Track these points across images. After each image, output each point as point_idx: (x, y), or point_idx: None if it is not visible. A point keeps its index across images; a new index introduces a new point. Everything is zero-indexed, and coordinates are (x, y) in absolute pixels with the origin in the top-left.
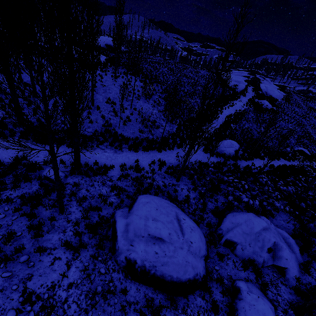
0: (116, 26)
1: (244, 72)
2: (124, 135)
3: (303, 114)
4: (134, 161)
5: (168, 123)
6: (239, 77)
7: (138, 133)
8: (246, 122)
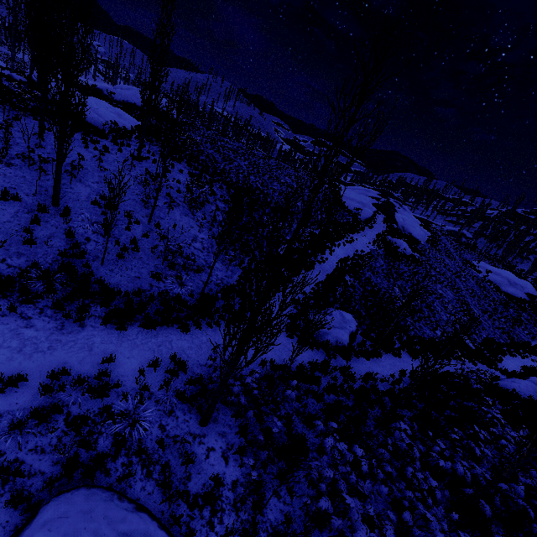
0: (151, 69)
1: (373, 191)
2: (111, 281)
3: (457, 270)
4: (101, 359)
5: (224, 263)
6: (364, 197)
7: (148, 278)
8: (372, 274)
